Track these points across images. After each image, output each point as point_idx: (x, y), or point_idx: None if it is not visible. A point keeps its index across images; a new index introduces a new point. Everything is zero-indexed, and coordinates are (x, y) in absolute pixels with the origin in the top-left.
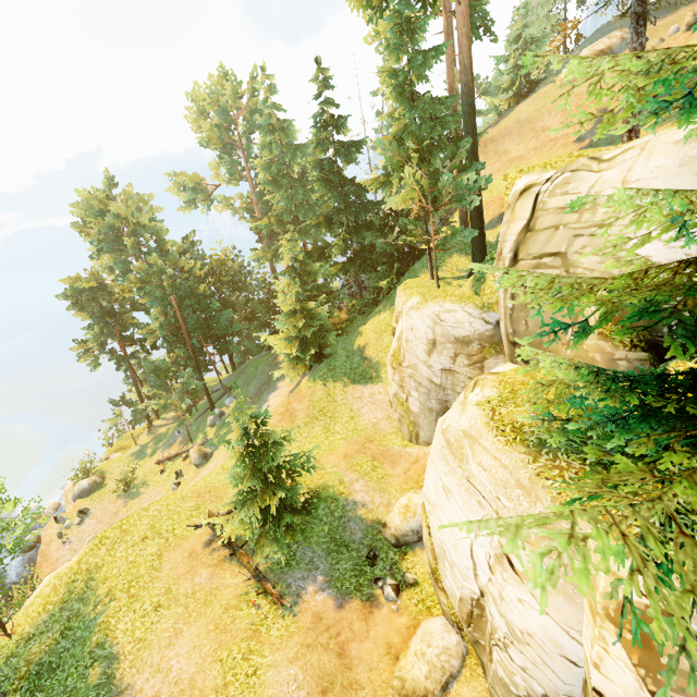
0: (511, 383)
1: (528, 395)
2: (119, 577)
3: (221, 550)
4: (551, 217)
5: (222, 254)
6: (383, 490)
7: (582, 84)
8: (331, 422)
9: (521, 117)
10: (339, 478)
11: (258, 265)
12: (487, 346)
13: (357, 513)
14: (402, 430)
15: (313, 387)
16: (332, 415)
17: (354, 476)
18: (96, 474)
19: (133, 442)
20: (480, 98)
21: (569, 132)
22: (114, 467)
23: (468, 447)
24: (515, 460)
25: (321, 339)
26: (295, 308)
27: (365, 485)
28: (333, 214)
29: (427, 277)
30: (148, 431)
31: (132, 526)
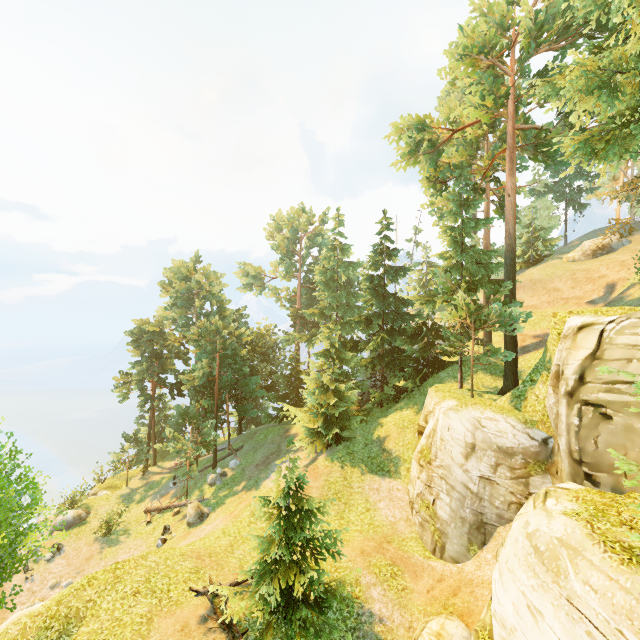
0: (591, 501)
1: (619, 517)
2: (100, 635)
3: (217, 632)
4: (621, 350)
5: (264, 329)
6: (404, 607)
7: (587, 263)
8: (346, 508)
9: (533, 277)
10: (355, 577)
11: (285, 345)
12: (531, 462)
13: (374, 629)
14: (423, 537)
15: (330, 466)
16: (347, 501)
17: (372, 579)
18: (82, 507)
19: (124, 483)
20: (497, 258)
21: (579, 295)
22: (100, 505)
23: (568, 558)
24: (639, 584)
25: (345, 420)
26: (328, 386)
27: (383, 593)
28: (373, 316)
29: (454, 385)
30: (142, 475)
31: (126, 573)
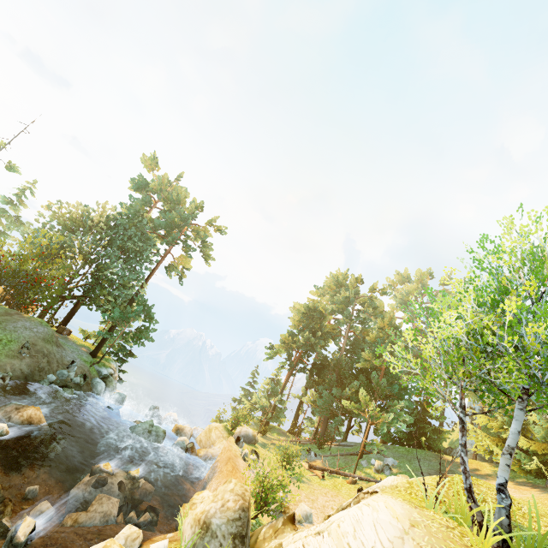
0: None
1: None
2: None
3: None
4: None
5: None
6: None
7: None
8: None
9: None
10: None
11: None
12: None
13: None
14: None
15: None
16: None
17: None
18: None
19: None
20: None
21: None
22: None
23: None
24: None
25: None
26: None
27: None
28: None
29: None
30: (263, 434)
31: None
